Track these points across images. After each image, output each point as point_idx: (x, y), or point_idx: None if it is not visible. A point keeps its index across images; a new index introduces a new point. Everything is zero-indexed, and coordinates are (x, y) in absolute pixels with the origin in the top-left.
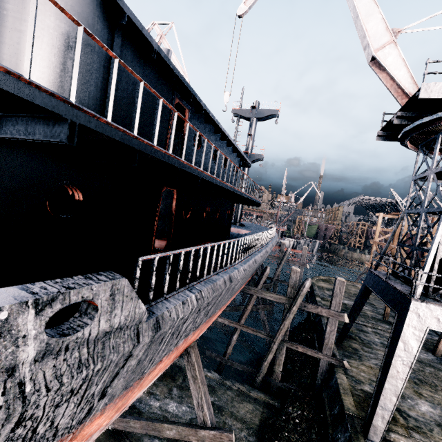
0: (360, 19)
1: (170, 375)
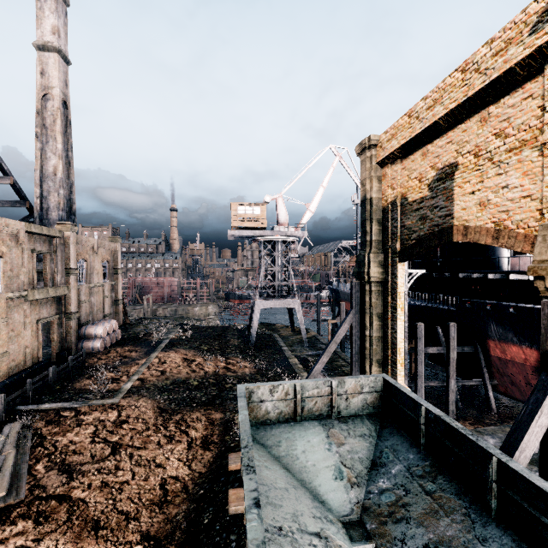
0: None
1: None
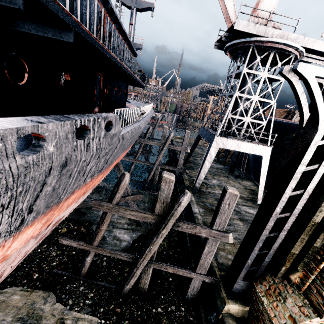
0: None
1: (98, 189)
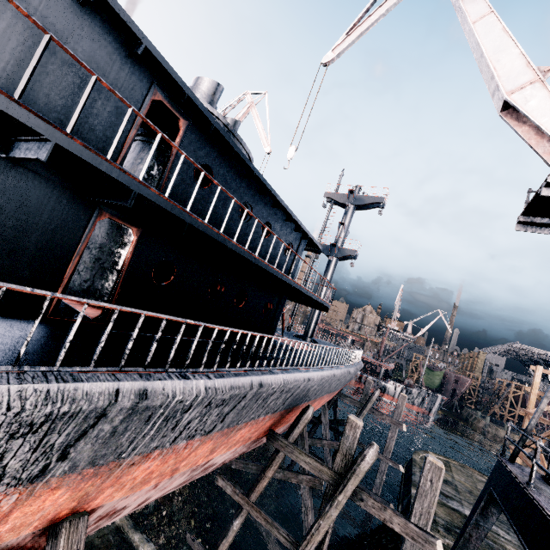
0: (485, 57)
1: None
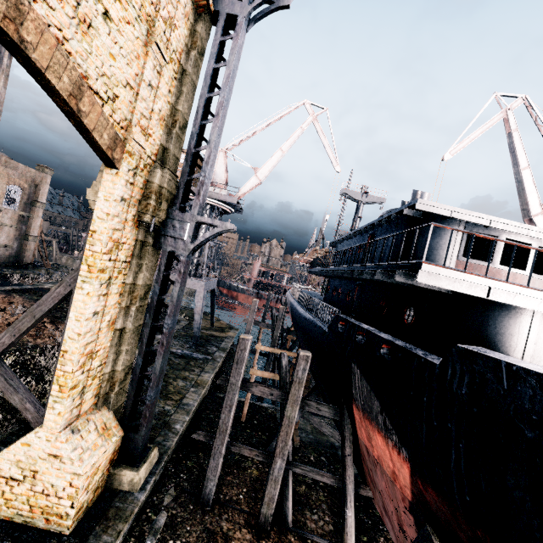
0: (525, 193)
1: None
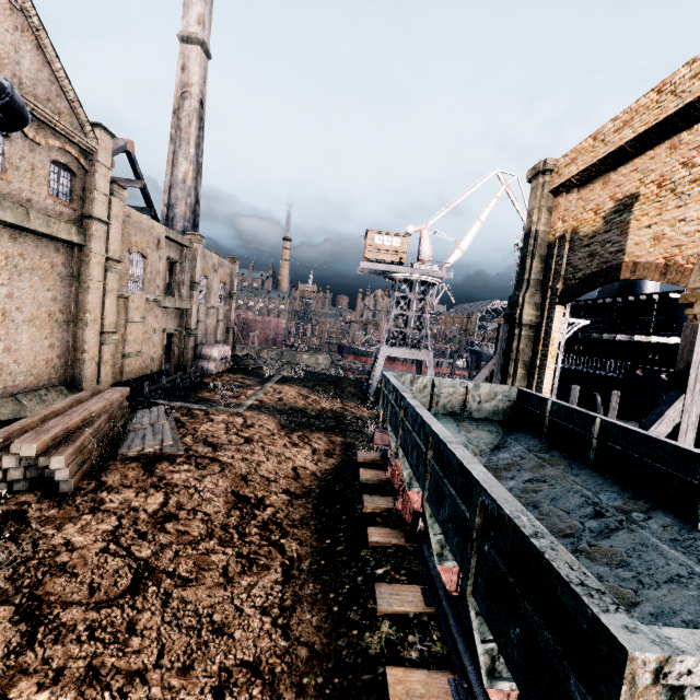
0: None
1: None
